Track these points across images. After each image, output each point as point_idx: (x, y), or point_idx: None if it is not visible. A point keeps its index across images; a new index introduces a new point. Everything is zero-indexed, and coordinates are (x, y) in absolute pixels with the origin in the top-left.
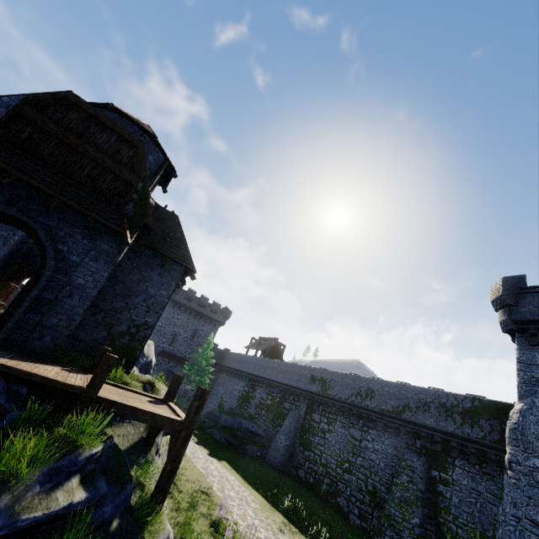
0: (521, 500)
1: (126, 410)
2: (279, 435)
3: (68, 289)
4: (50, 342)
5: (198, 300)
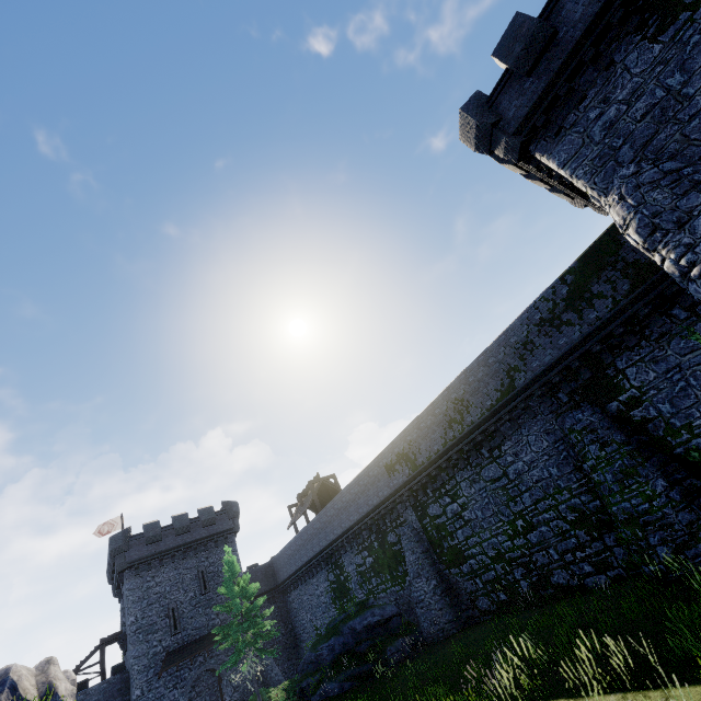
0: None
1: None
2: (414, 587)
3: None
4: None
5: (171, 529)
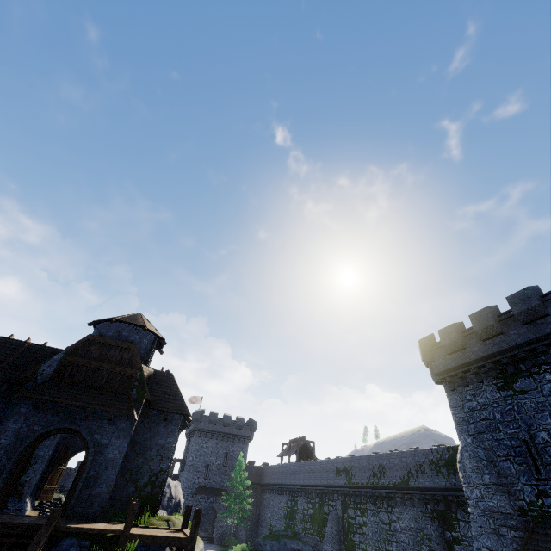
0: (477, 532)
1: (149, 538)
2: (324, 546)
3: (104, 464)
4: (97, 506)
5: (221, 421)
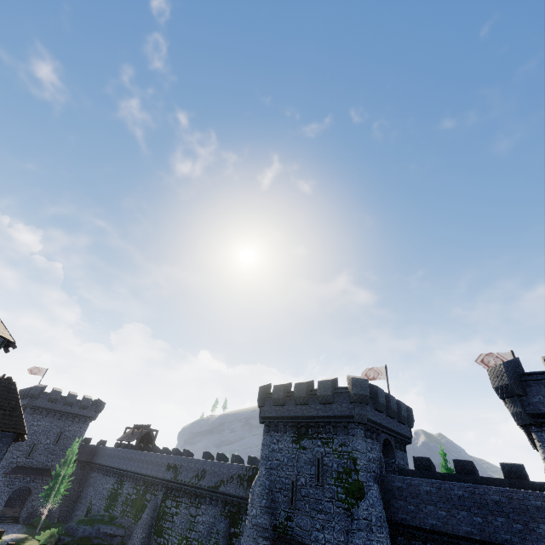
0: (245, 539)
1: None
2: (136, 530)
3: None
4: None
5: (64, 399)
